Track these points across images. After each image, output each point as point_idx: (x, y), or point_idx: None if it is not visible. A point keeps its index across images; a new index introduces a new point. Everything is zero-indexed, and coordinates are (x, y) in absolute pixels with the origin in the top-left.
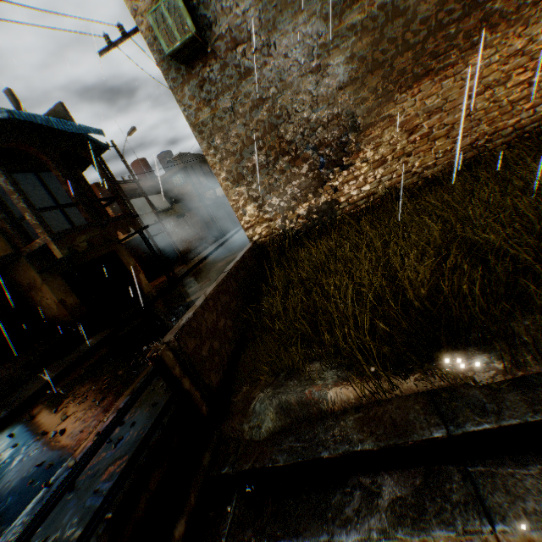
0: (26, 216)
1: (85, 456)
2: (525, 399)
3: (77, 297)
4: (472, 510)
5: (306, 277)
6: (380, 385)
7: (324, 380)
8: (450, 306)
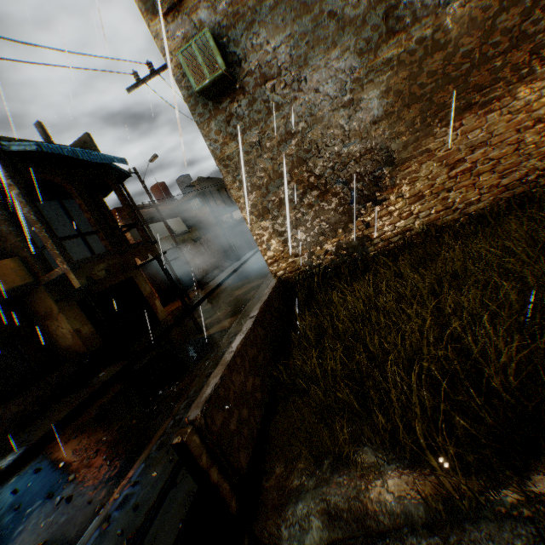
0: (47, 245)
1: None
2: None
3: (92, 326)
4: None
5: (343, 327)
6: (462, 501)
7: (382, 479)
8: None
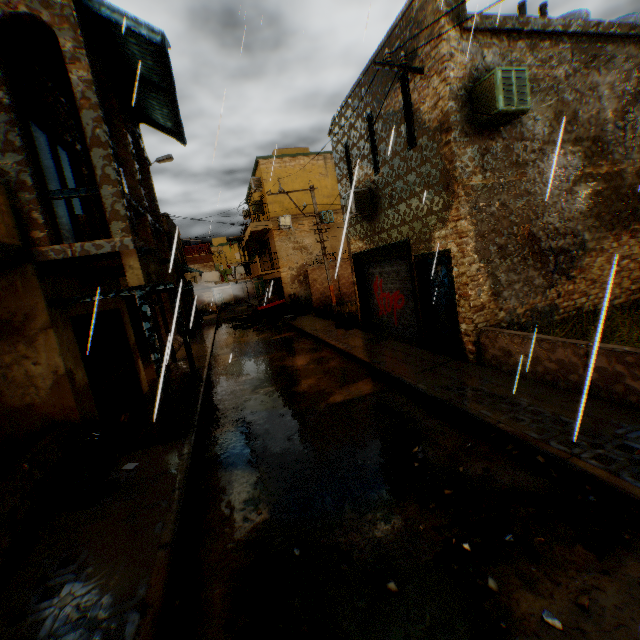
0: (101, 191)
1: None
2: None
3: (86, 372)
4: None
5: None
6: None
7: None
8: None
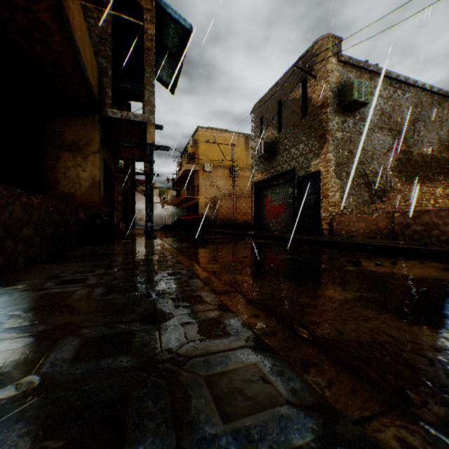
0: (145, 88)
1: None
2: None
3: (103, 190)
4: None
5: None
6: None
7: None
8: None
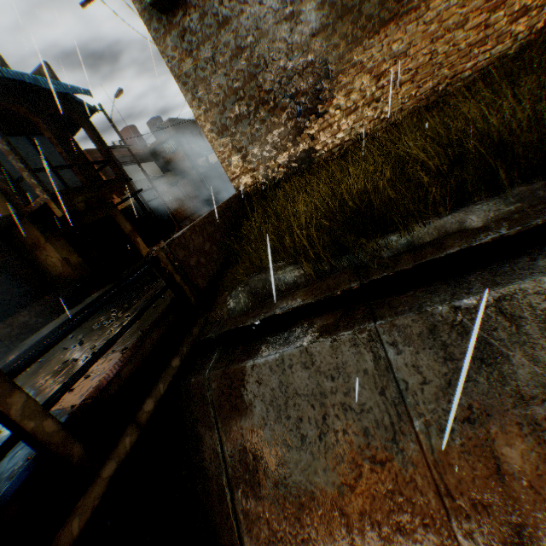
0: (25, 176)
1: (105, 299)
2: (414, 256)
3: (79, 256)
4: (366, 319)
5: (281, 210)
6: (322, 265)
7: (284, 272)
8: (373, 202)
